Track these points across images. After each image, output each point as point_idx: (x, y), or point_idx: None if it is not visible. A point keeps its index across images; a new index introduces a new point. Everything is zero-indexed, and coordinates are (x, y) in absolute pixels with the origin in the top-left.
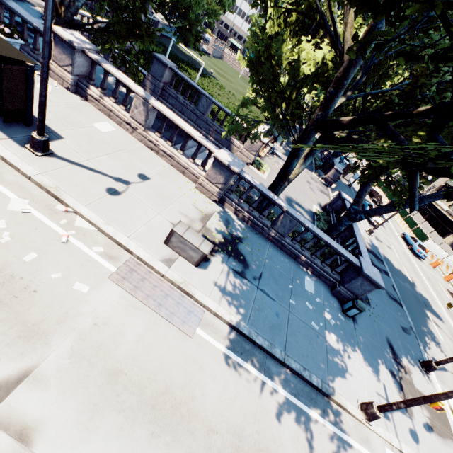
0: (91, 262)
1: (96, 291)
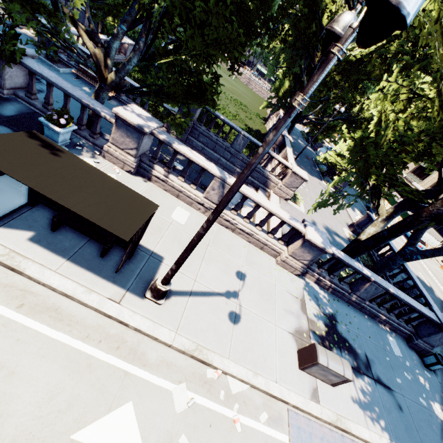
0: None
1: None
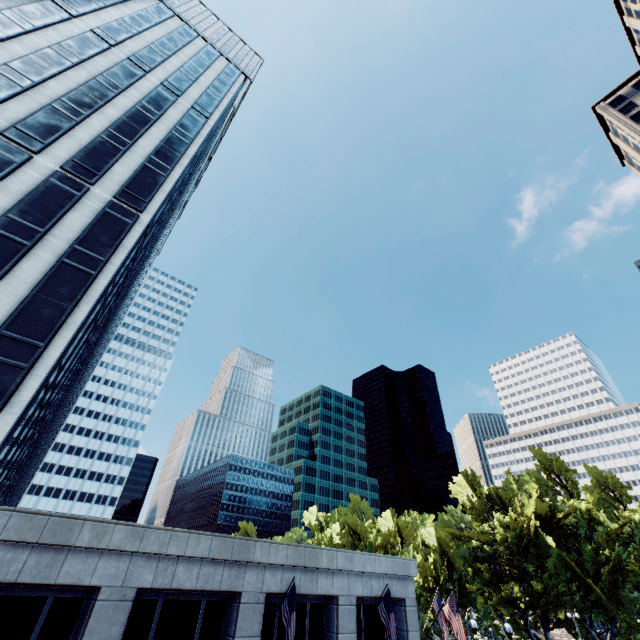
0: None
1: None
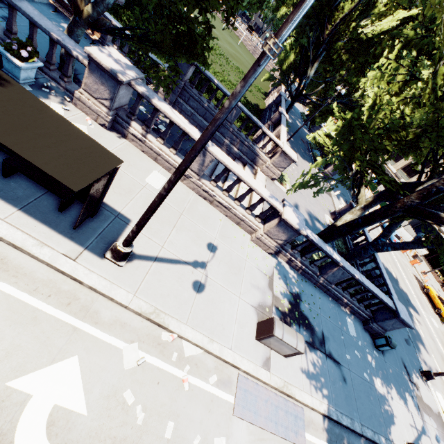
0: (214, 402)
1: (231, 440)
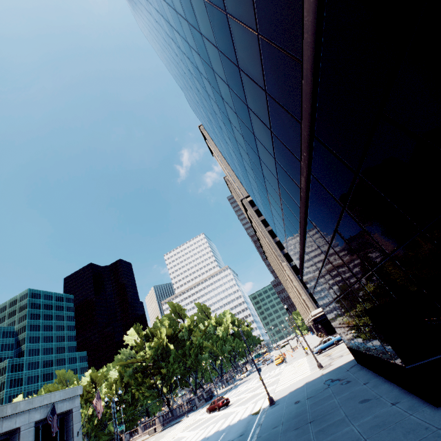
0: None
1: None
